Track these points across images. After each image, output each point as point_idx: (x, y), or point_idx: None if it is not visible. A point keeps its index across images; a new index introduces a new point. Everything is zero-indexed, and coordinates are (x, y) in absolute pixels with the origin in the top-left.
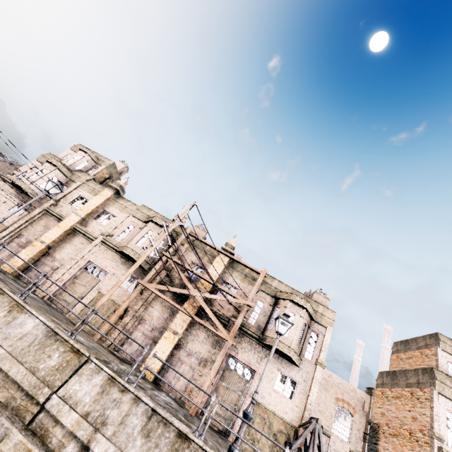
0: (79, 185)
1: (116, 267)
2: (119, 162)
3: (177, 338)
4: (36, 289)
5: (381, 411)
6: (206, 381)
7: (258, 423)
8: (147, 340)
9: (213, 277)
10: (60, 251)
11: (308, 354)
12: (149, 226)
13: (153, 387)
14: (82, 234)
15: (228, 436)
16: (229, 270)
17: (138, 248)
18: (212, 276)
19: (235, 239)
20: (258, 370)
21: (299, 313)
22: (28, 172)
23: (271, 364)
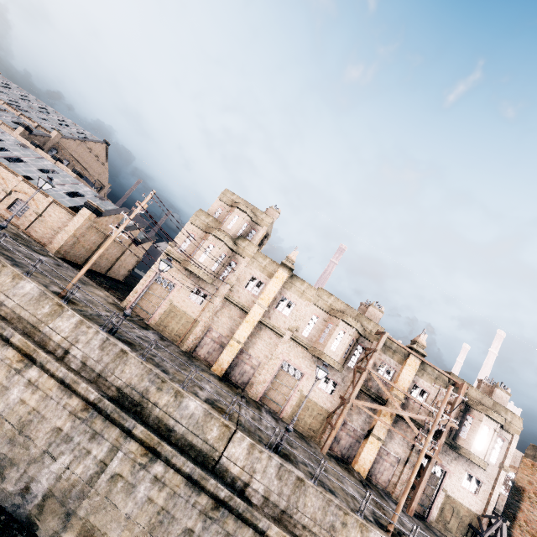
0: (248, 261)
1: (310, 367)
2: (271, 209)
3: (381, 443)
4: (245, 390)
5: (529, 479)
6: (419, 491)
7: (447, 510)
8: (351, 440)
9: (407, 383)
10: (253, 348)
11: (493, 457)
12: (340, 325)
13: (385, 501)
14: (269, 328)
15: (426, 519)
16: (419, 372)
17: (334, 353)
18: (406, 381)
19: (425, 335)
20: (450, 471)
21: (494, 427)
22: (197, 252)
23: (460, 465)
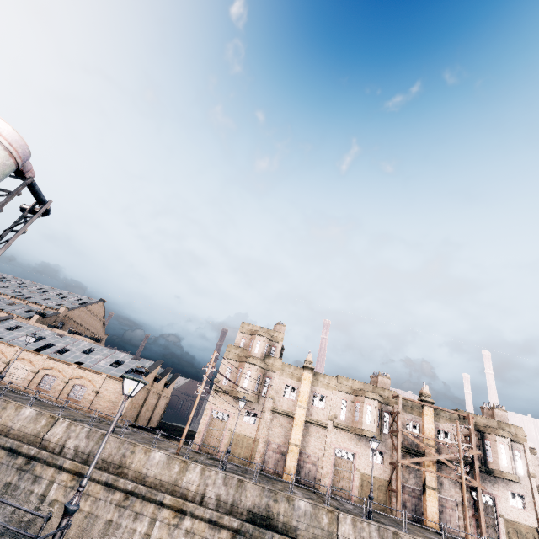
0: (279, 374)
1: (357, 446)
2: (279, 325)
3: (436, 492)
4: (315, 487)
5: None
6: (482, 523)
7: (512, 533)
8: (414, 499)
9: (431, 430)
10: (308, 446)
11: (520, 470)
12: (365, 402)
13: None
14: (314, 424)
15: None
16: (436, 417)
17: (370, 426)
18: (430, 429)
19: (426, 386)
20: (496, 496)
21: (506, 442)
22: (240, 380)
23: (501, 487)
